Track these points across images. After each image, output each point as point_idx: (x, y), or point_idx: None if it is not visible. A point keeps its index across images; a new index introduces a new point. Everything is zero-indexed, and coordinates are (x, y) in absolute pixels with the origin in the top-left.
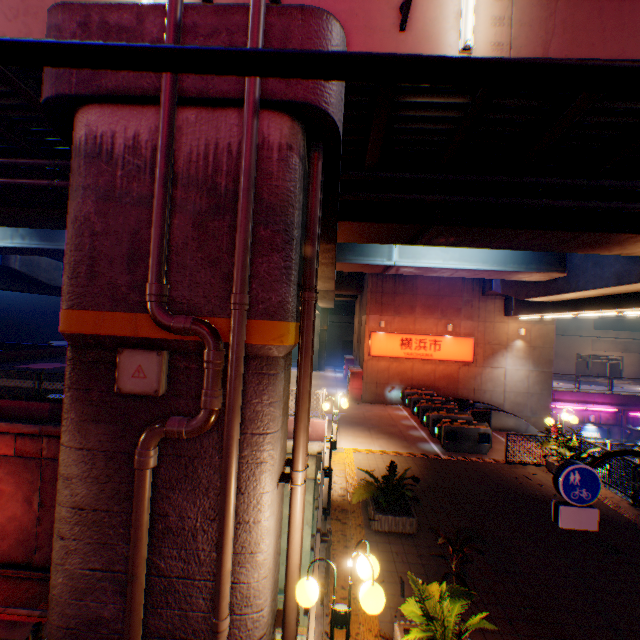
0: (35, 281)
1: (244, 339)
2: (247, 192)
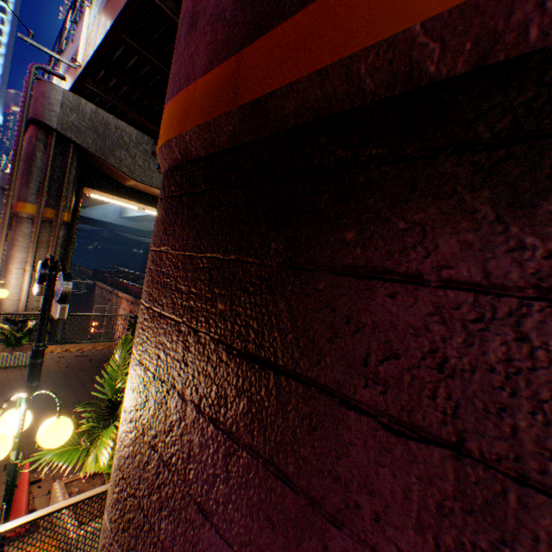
0: None
1: (9, 208)
2: (15, 156)
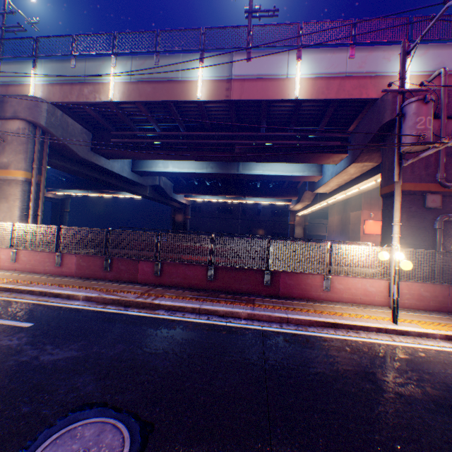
0: (163, 194)
1: None
2: None
